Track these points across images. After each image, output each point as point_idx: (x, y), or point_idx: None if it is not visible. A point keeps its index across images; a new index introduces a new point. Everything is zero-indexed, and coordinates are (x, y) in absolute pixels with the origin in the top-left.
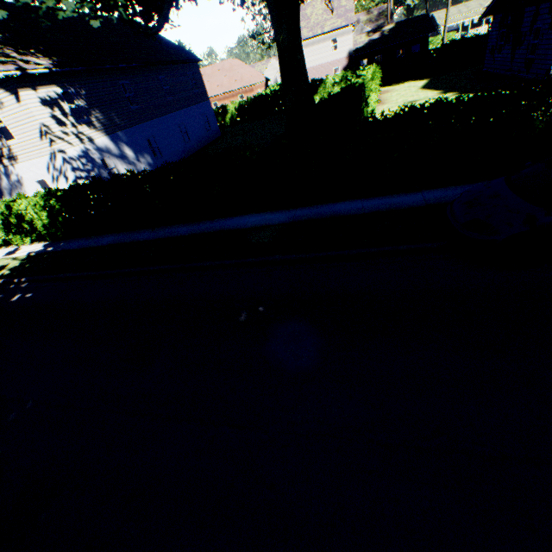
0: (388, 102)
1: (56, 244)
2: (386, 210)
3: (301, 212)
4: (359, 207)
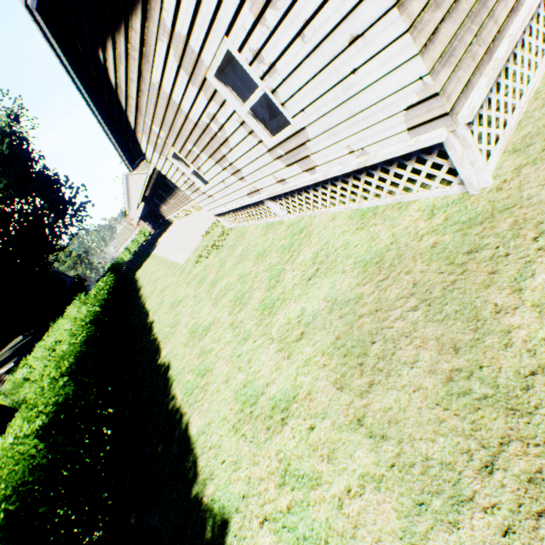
0: None
1: None
2: None
3: None
4: None
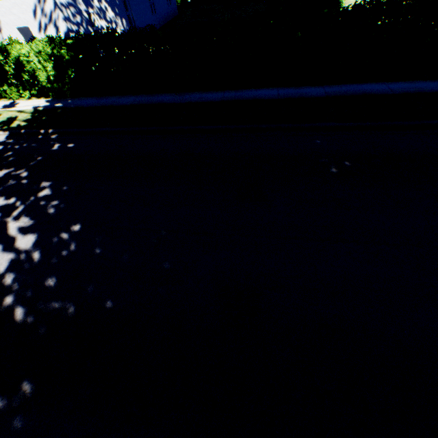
0: (347, 2)
1: (62, 101)
2: (415, 92)
3: (330, 89)
4: (386, 88)
